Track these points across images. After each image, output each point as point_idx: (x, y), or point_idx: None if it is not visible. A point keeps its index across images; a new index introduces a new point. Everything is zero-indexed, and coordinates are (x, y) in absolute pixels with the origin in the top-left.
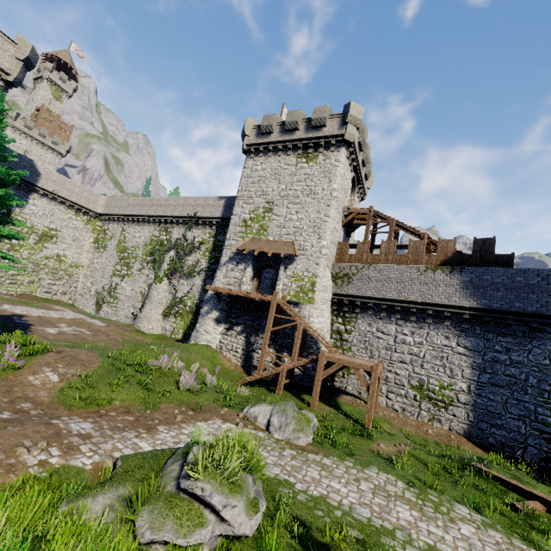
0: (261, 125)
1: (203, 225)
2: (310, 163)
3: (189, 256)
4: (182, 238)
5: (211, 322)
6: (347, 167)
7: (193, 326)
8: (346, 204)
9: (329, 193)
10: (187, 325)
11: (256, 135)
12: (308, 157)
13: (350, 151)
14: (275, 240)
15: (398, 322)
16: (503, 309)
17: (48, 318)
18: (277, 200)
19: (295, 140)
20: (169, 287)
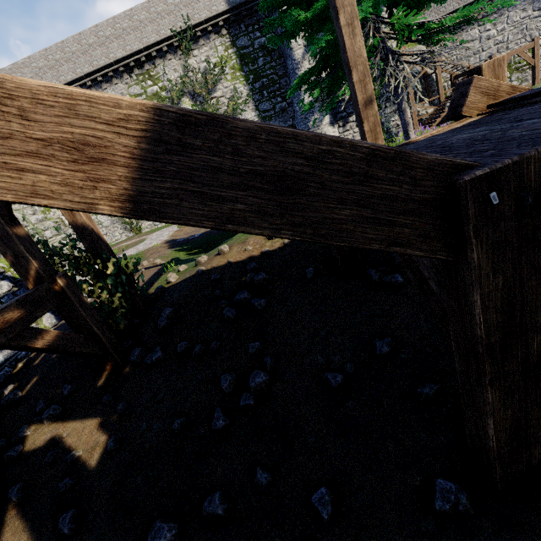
0: None
1: (204, 38)
2: None
3: (216, 92)
4: (185, 73)
5: (328, 128)
6: None
7: None
8: None
9: None
10: None
11: None
12: None
13: None
14: None
15: (479, 23)
16: None
17: (181, 233)
18: None
19: None
20: None
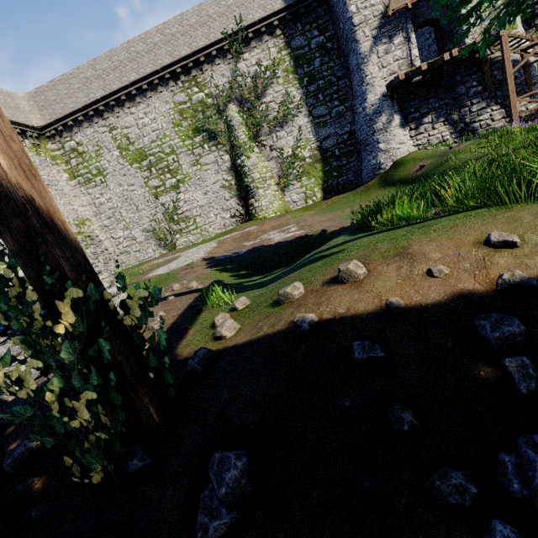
0: None
1: (257, 40)
2: None
3: (265, 97)
4: (234, 78)
5: (398, 130)
6: None
7: (330, 174)
8: None
9: None
10: (320, 178)
11: None
12: None
13: None
14: None
15: None
16: None
17: (221, 250)
18: None
19: None
20: (261, 154)
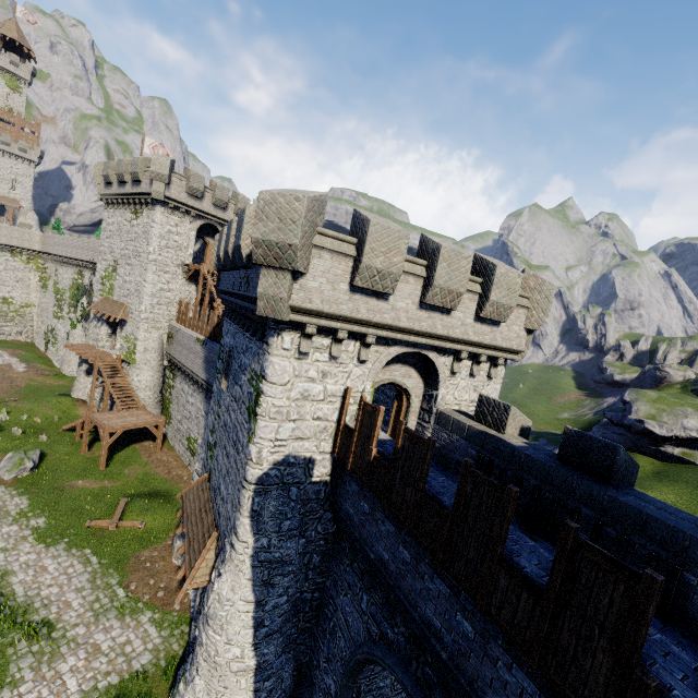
0: (102, 174)
1: None
2: (138, 221)
3: None
4: (91, 283)
5: (82, 374)
6: (176, 222)
7: None
8: (187, 259)
9: (147, 256)
10: None
11: (105, 184)
12: (137, 214)
13: (171, 207)
14: (117, 301)
15: (189, 384)
16: (211, 384)
17: None
18: (119, 259)
19: (127, 194)
20: (85, 332)
